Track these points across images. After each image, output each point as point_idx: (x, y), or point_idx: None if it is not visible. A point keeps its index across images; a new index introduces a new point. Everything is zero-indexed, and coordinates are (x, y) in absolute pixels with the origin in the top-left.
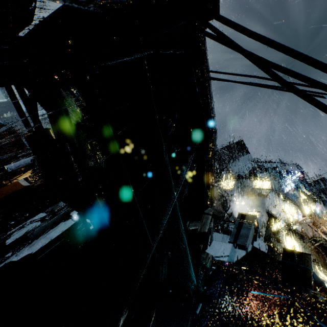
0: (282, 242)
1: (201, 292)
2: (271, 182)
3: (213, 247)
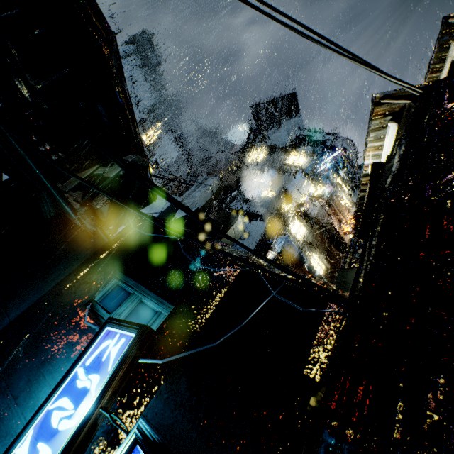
0: (287, 226)
1: (90, 229)
2: (307, 159)
3: (153, 205)
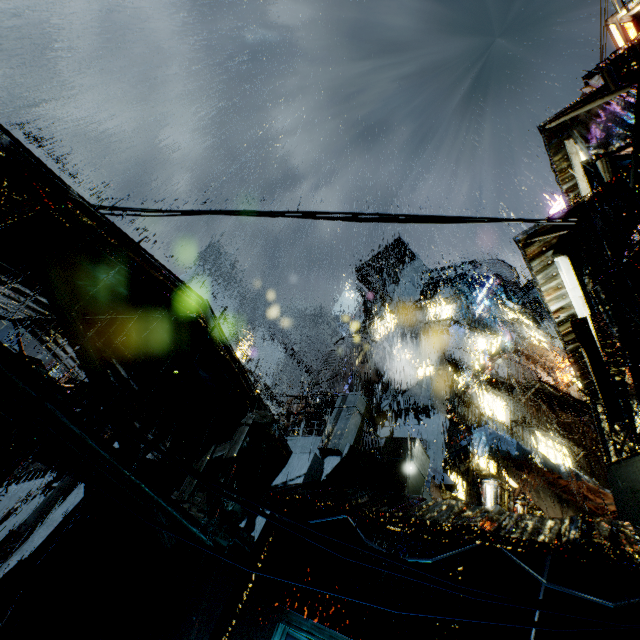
0: (475, 407)
1: (226, 546)
2: (454, 305)
3: (290, 465)
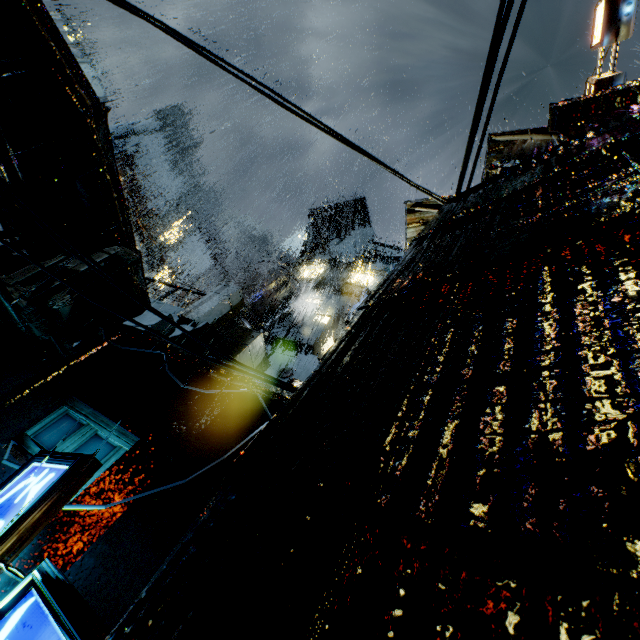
0: None
1: (38, 337)
2: (376, 278)
3: (144, 316)
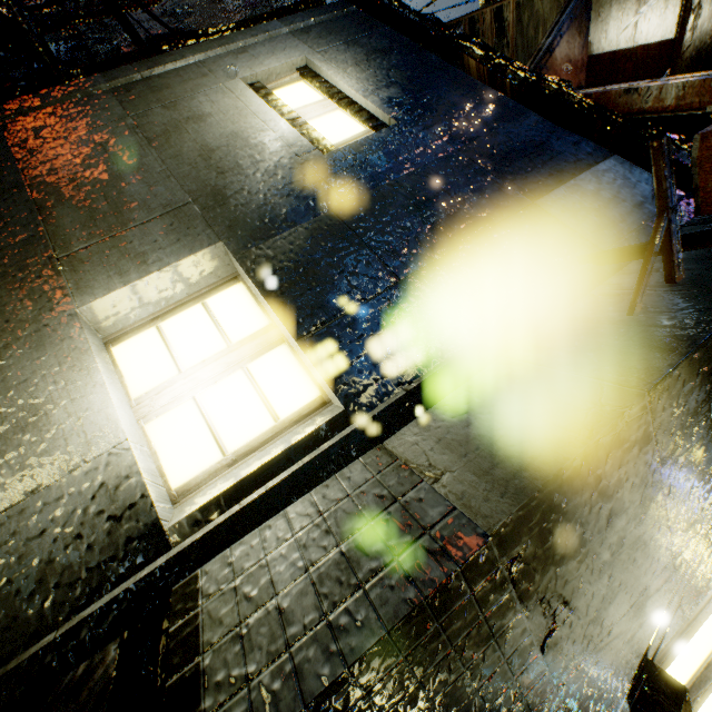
0: None
1: None
2: None
3: None
